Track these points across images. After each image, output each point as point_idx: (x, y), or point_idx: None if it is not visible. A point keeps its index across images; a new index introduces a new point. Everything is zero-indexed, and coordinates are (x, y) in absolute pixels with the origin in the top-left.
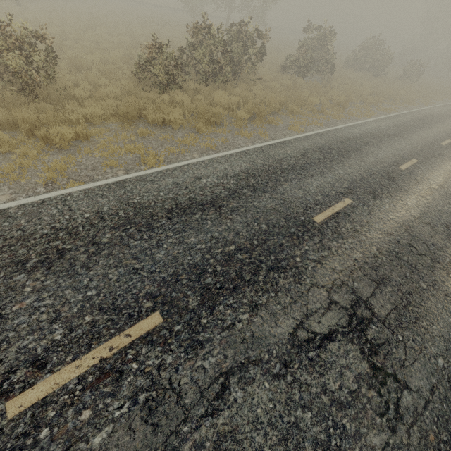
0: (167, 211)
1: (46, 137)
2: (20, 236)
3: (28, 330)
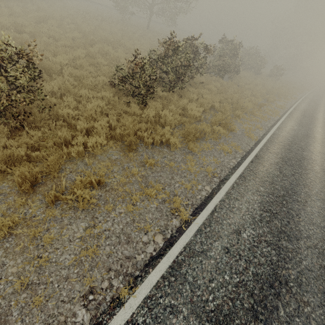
0: (251, 314)
1: (54, 195)
2: None
3: None
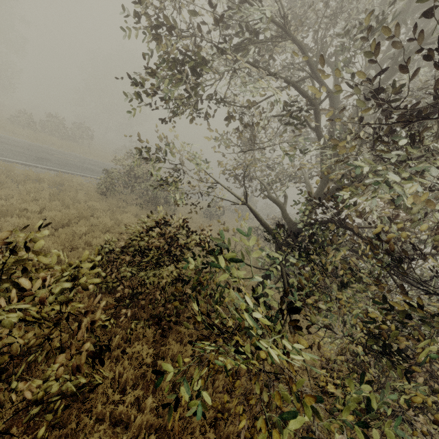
0: None
1: None
2: None
3: None
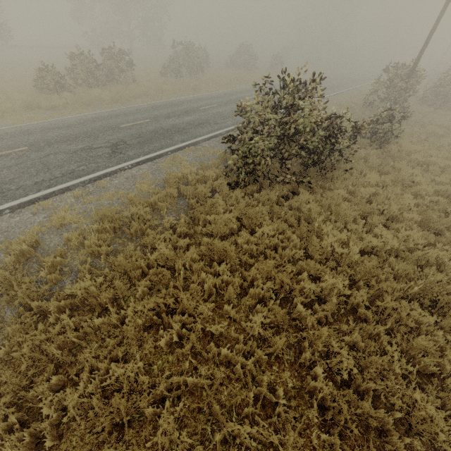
0: (41, 130)
1: None
2: None
3: None
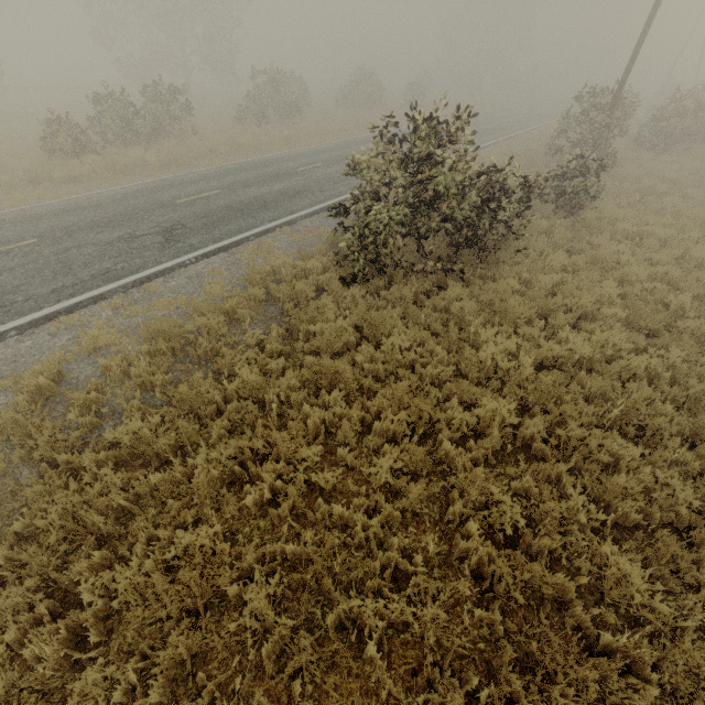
0: (55, 213)
1: None
2: None
3: None
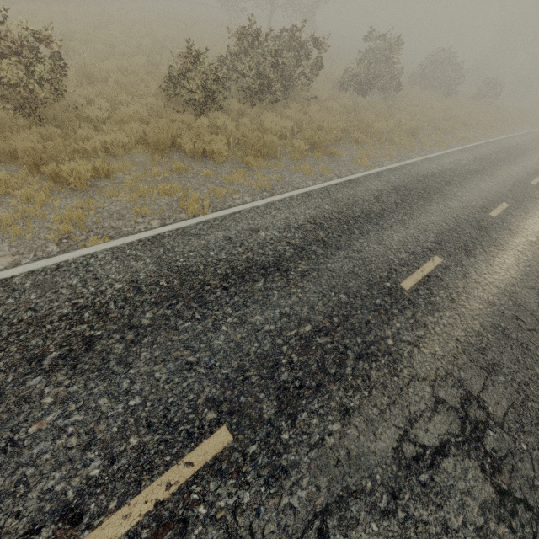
0: (221, 277)
1: (55, 174)
2: (31, 319)
3: (53, 463)
